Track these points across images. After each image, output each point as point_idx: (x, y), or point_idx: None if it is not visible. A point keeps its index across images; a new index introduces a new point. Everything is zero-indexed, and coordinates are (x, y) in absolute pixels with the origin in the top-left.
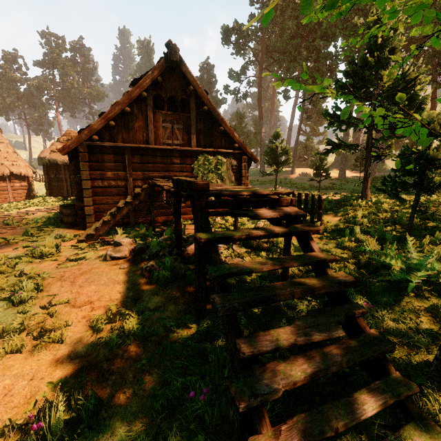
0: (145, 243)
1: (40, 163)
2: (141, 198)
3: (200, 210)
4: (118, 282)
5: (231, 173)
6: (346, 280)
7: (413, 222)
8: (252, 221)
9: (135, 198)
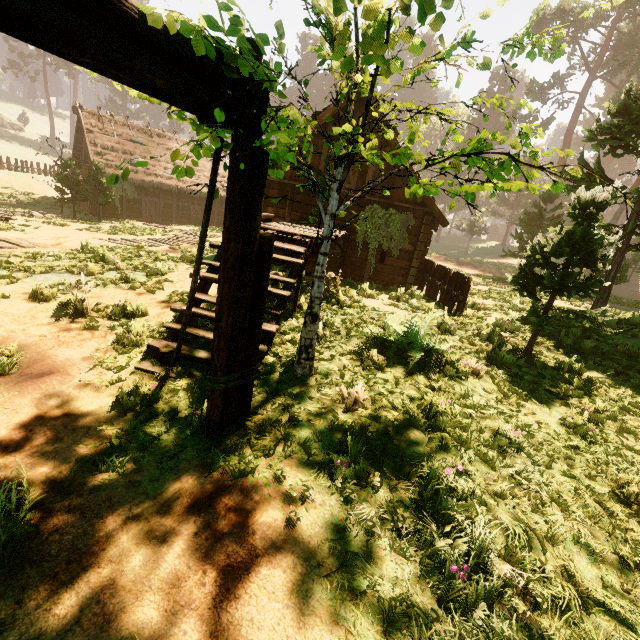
0: None
1: None
2: None
3: None
4: None
5: (406, 235)
6: (278, 292)
7: (584, 345)
8: (391, 292)
9: None
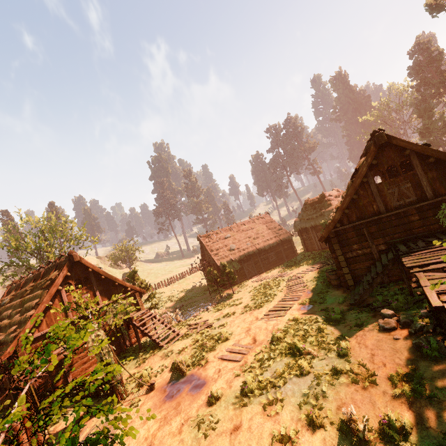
0: (407, 317)
1: (296, 230)
2: (390, 268)
3: (443, 322)
4: (396, 351)
5: None
6: None
7: None
8: None
9: (384, 268)
